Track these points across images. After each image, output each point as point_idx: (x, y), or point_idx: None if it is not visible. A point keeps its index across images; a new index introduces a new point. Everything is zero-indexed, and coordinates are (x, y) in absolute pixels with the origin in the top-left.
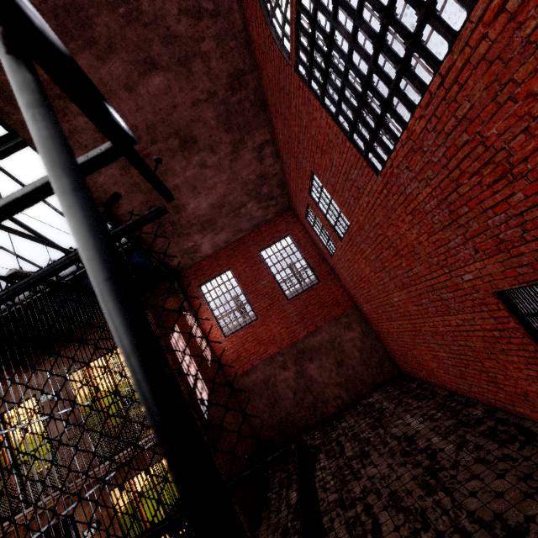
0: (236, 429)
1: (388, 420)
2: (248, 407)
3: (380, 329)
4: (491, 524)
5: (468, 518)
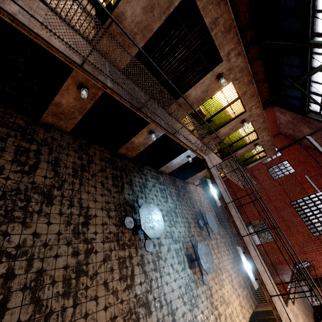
0: None
1: None
2: None
3: None
4: None
5: None
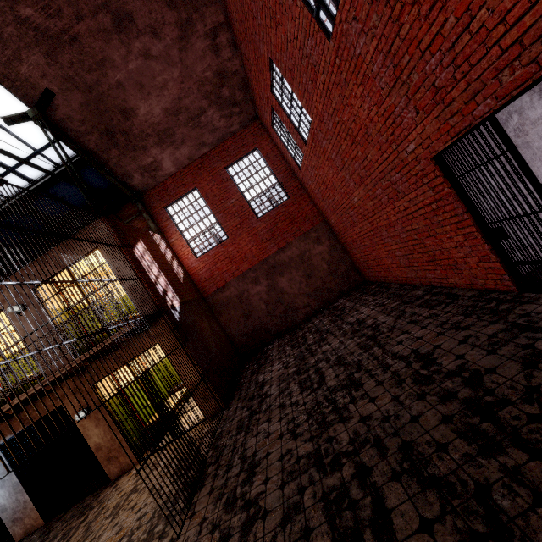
0: (211, 334)
1: (347, 314)
2: (224, 319)
3: (346, 240)
4: (407, 357)
5: (392, 357)
